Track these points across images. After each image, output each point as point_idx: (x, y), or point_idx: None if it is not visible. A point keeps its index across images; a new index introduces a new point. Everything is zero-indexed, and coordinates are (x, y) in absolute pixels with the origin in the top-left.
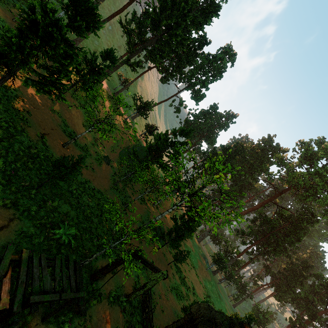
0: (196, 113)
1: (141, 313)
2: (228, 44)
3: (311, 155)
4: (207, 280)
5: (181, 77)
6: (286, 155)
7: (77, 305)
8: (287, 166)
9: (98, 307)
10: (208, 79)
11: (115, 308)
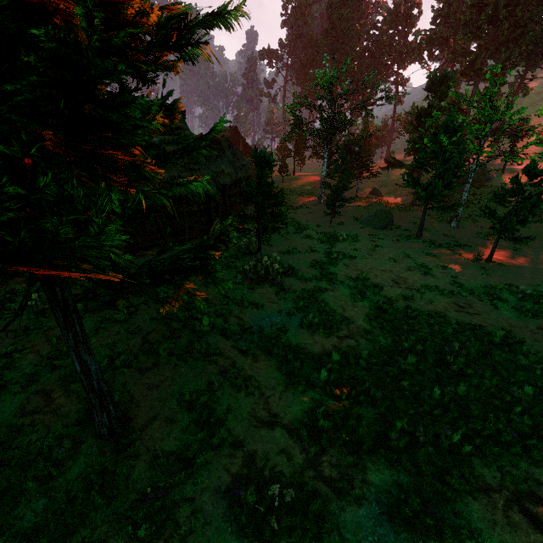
0: None
1: None
2: None
3: None
4: None
5: None
6: None
7: None
8: None
9: None
10: None
11: None
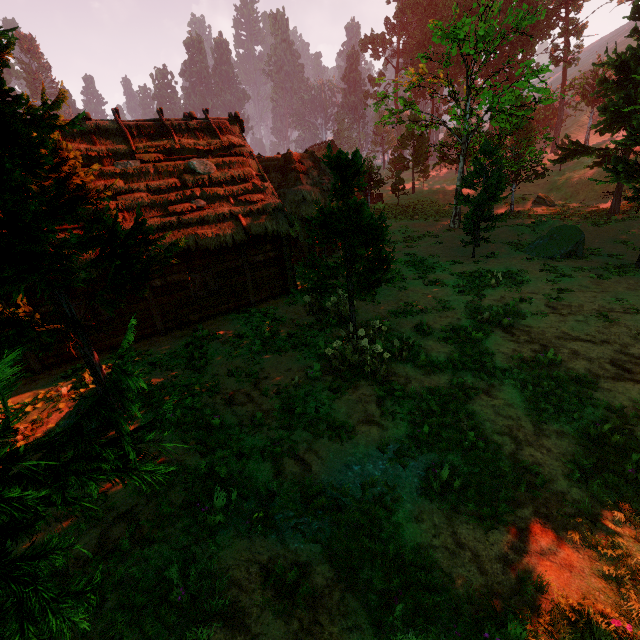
0: None
1: None
2: None
3: None
4: None
5: None
6: None
7: None
8: None
9: None
10: None
11: None
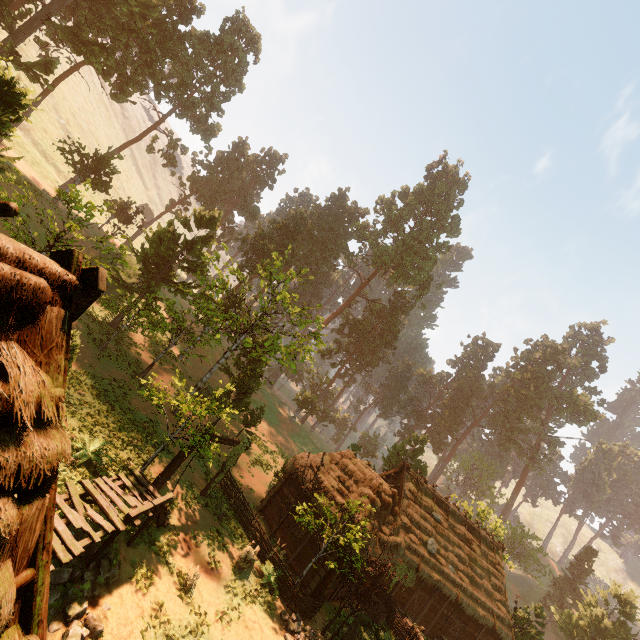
0: (208, 161)
1: (227, 501)
2: (239, 13)
3: (395, 217)
4: (295, 434)
5: (160, 88)
6: (367, 223)
7: (166, 510)
8: (370, 240)
9: (176, 515)
10: (218, 92)
11: (195, 508)
